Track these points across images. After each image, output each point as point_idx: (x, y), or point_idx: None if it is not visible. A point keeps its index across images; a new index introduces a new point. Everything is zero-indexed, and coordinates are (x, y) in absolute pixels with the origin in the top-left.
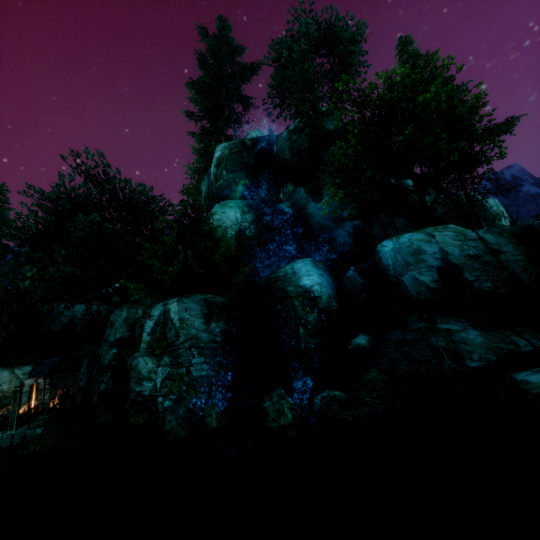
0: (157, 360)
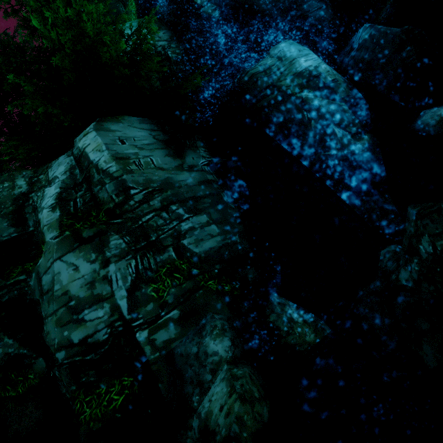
0: (96, 253)
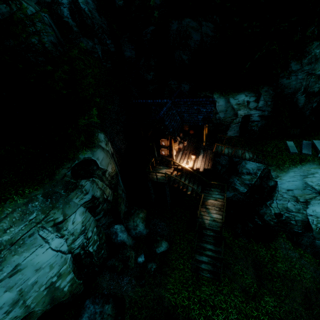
0: None
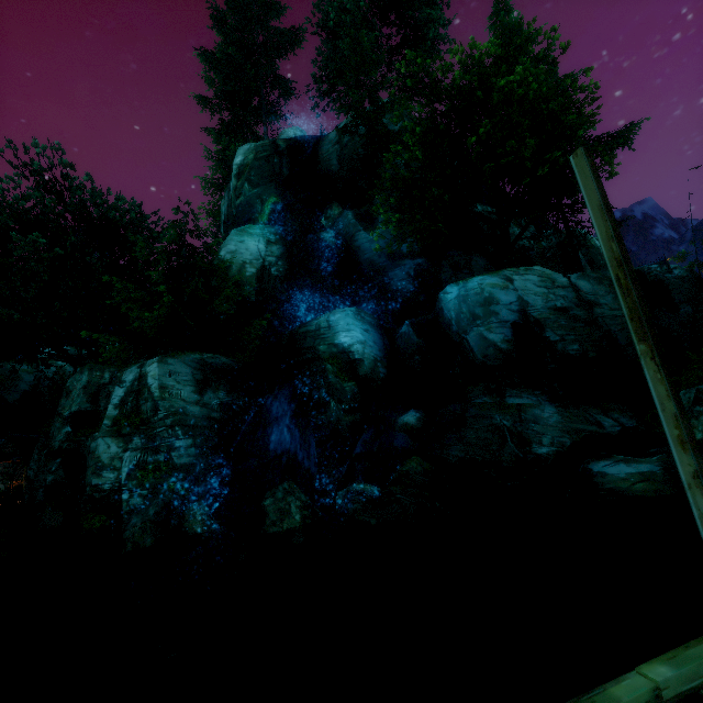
0: (124, 443)
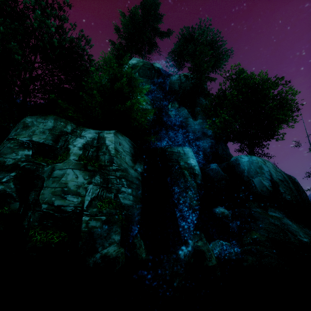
0: (88, 177)
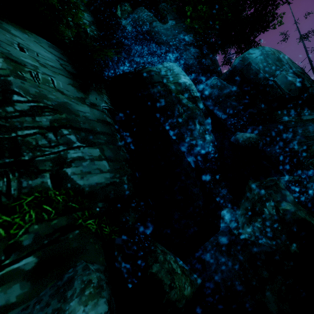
0: None
